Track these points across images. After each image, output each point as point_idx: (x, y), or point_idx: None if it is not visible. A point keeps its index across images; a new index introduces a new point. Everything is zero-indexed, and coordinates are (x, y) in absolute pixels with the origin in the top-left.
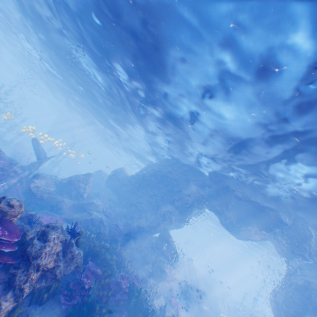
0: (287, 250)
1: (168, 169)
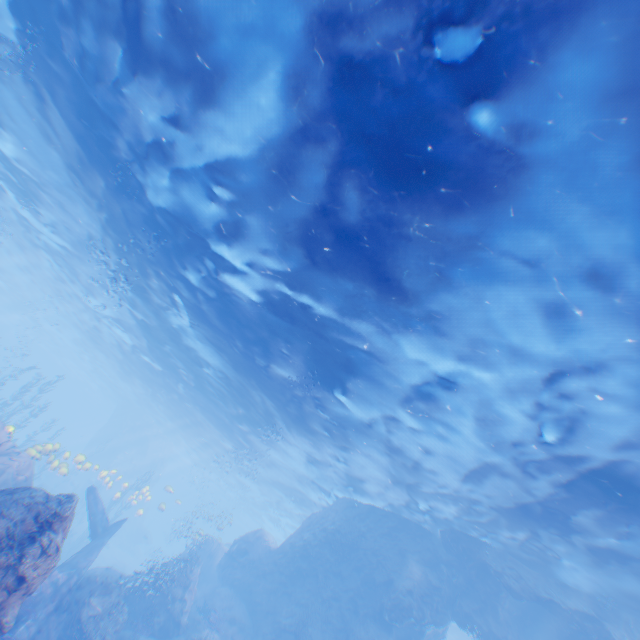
0: None
1: (355, 525)
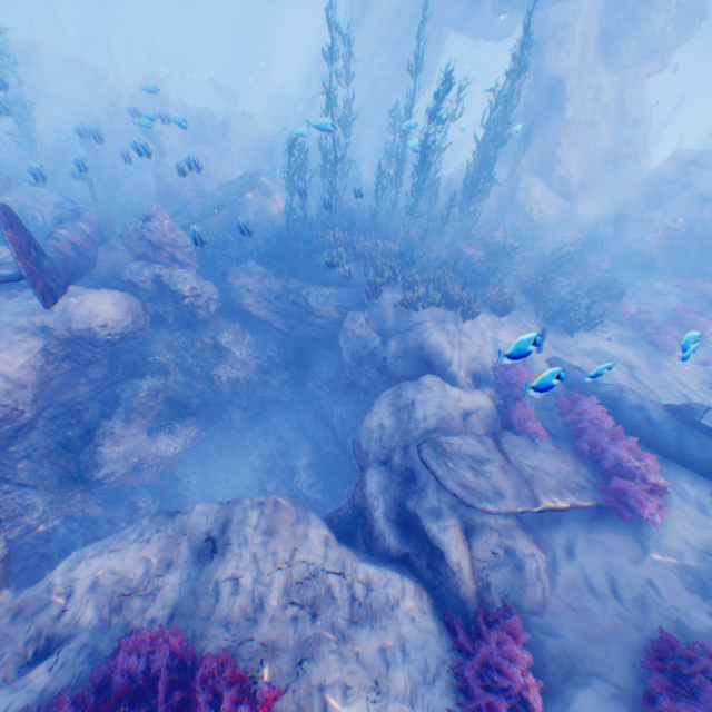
0: (523, 13)
1: None
